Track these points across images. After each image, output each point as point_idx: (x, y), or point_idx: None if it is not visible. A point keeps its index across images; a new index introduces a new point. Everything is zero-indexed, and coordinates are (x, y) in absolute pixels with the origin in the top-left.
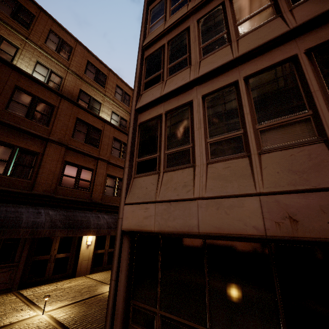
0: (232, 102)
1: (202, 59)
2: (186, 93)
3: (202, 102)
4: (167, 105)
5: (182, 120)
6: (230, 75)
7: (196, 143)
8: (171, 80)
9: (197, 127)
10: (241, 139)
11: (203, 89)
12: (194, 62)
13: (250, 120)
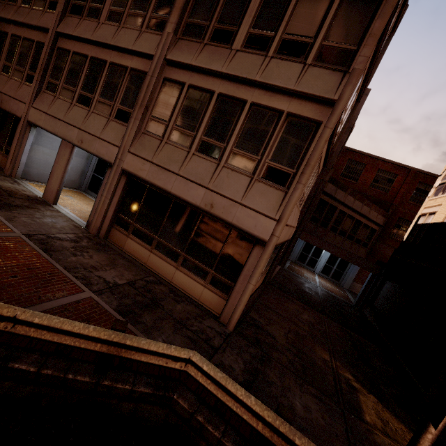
0: (16, 48)
1: (21, 6)
2: (9, 25)
3: (10, 38)
4: (1, 25)
5: (2, 43)
6: (22, 30)
7: (1, 61)
8: (7, 7)
9: (4, 52)
10: (11, 69)
11: (13, 30)
12: (18, 4)
13: (15, 62)
